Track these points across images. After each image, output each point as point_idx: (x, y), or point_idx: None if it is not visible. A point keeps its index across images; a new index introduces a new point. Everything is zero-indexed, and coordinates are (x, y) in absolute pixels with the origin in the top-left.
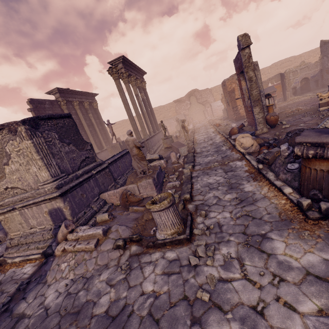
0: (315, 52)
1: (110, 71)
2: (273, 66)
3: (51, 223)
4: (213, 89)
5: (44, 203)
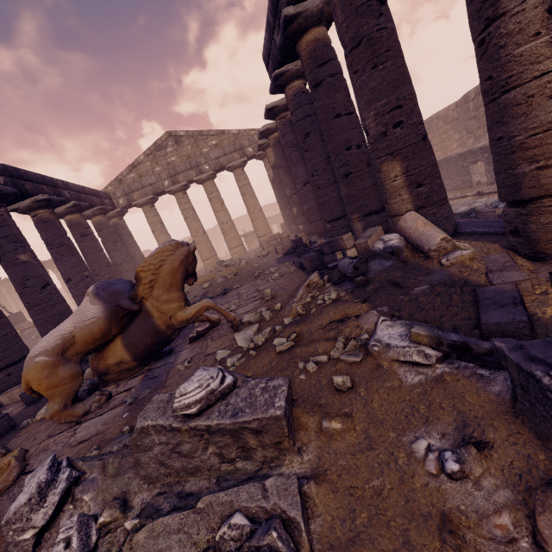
0: (244, 217)
1: None
2: (214, 228)
3: None
4: None
5: None
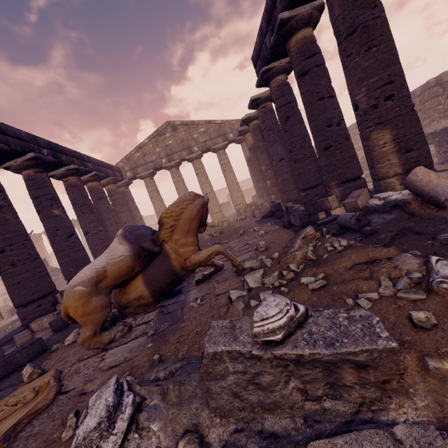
0: (218, 192)
1: (44, 233)
2: None
3: (3, 303)
4: (154, 215)
5: (2, 296)
